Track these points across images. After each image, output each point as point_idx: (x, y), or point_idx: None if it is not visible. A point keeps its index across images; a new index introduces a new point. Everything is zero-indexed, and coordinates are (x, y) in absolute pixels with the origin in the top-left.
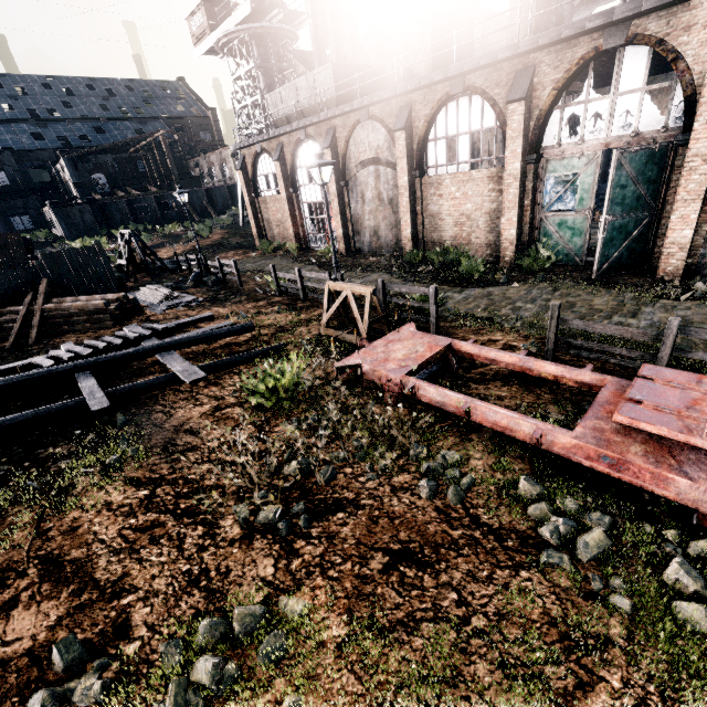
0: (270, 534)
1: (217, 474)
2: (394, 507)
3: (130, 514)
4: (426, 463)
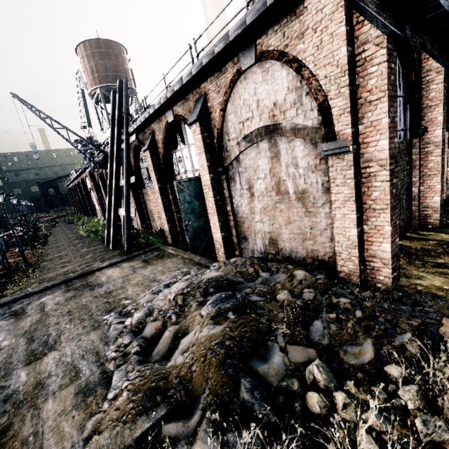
0: None
1: None
2: None
3: None
4: None
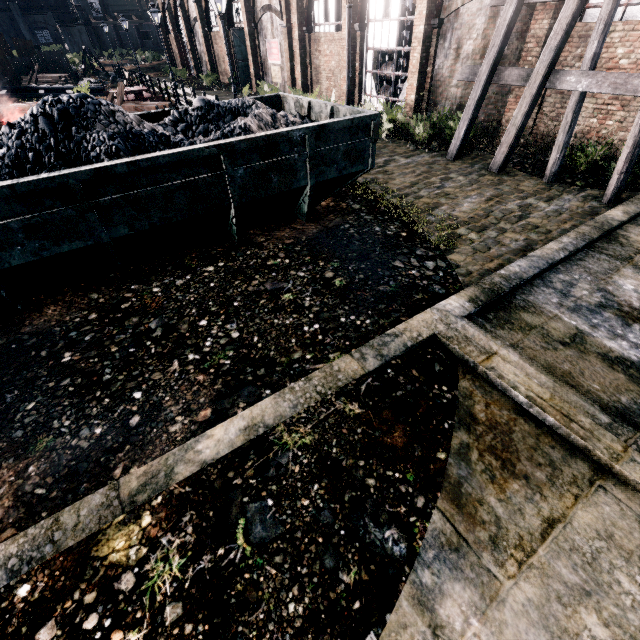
0: None
1: None
2: None
3: None
4: None
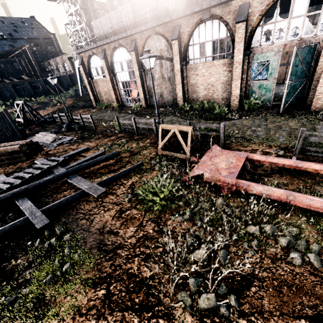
0: (215, 317)
1: (147, 266)
2: (283, 276)
3: (100, 316)
4: (285, 239)
